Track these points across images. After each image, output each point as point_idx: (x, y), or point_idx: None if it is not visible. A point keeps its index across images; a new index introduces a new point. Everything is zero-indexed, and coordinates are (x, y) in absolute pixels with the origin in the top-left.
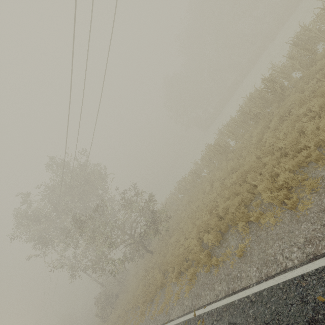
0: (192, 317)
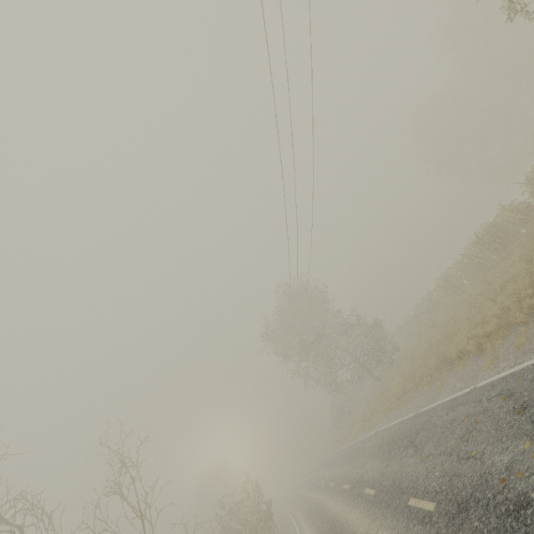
0: (376, 432)
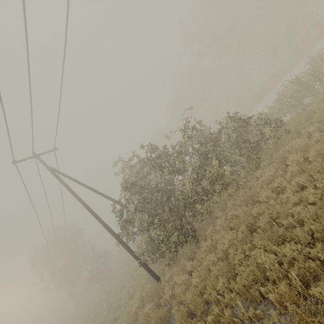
0: None
